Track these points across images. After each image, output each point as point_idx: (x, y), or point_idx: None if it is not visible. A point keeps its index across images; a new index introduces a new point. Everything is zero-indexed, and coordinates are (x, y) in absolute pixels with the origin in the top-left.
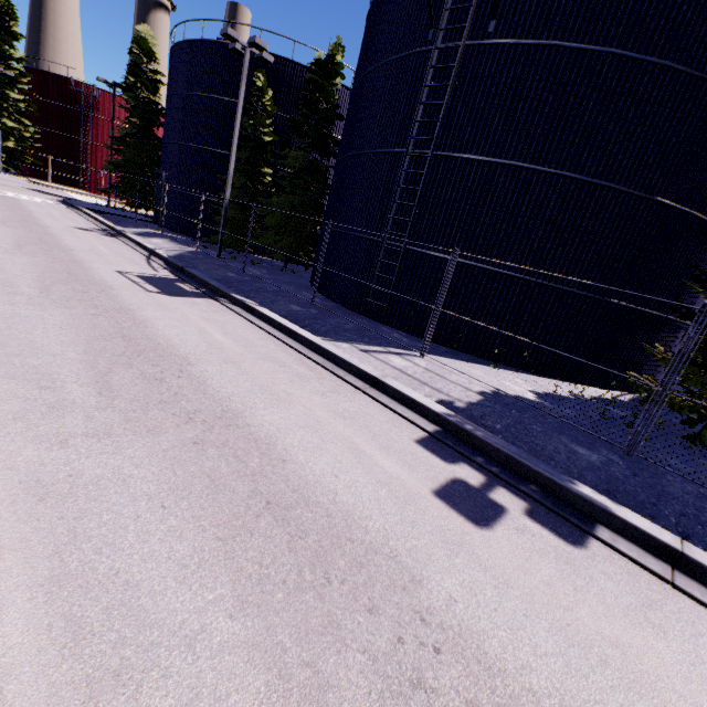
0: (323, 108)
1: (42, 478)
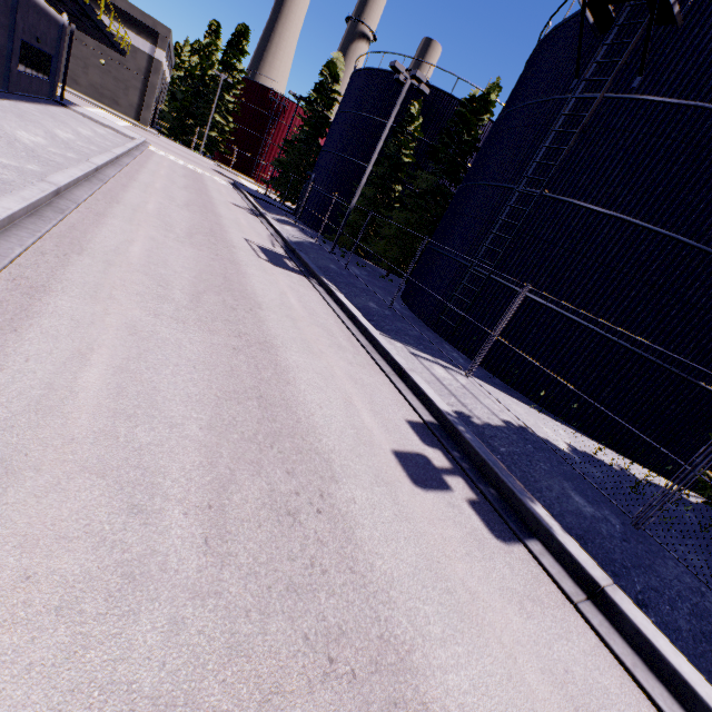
0: (464, 140)
1: (137, 326)
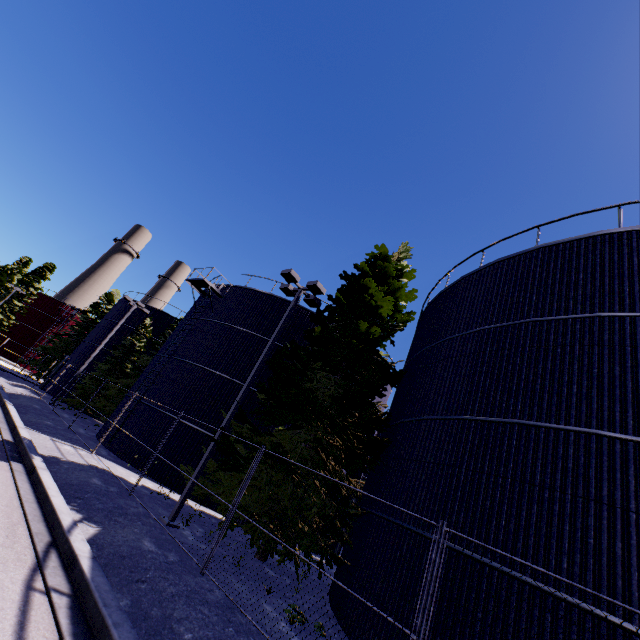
0: None
1: None
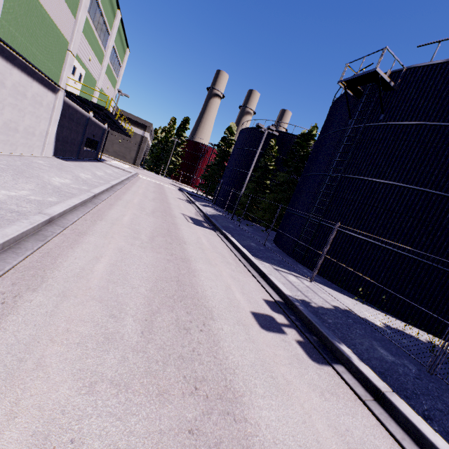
0: (301, 154)
1: (122, 249)
